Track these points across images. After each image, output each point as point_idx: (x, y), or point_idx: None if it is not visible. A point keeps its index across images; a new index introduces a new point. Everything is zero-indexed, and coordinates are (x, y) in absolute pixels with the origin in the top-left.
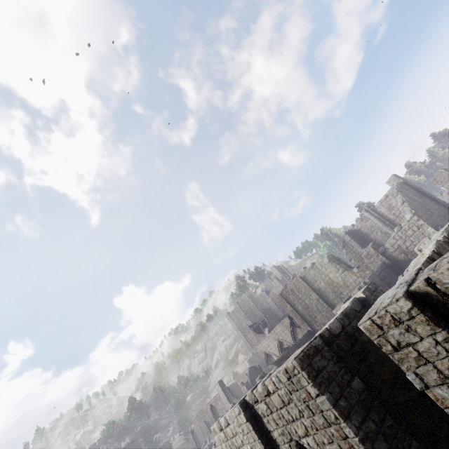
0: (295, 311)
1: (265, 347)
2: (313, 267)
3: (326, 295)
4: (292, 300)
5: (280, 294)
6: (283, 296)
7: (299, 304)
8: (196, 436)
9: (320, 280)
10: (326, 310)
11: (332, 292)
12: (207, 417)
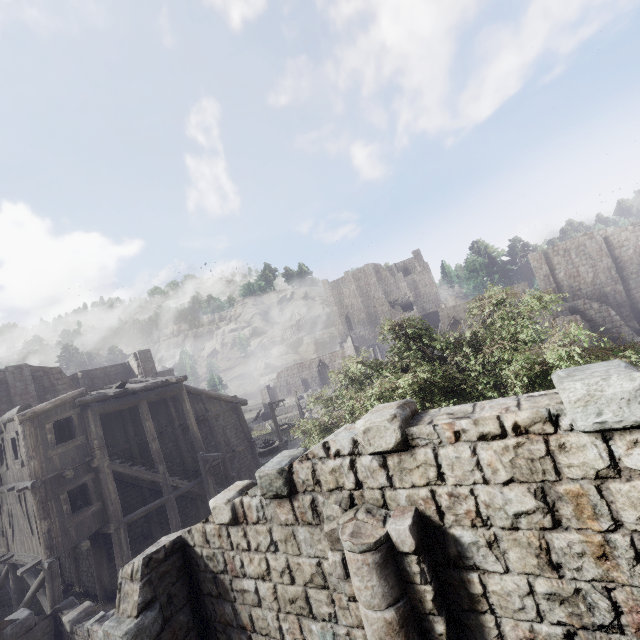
0: (551, 276)
1: (458, 312)
2: (633, 229)
3: (624, 267)
4: (555, 263)
5: (542, 251)
6: (543, 255)
7: (563, 270)
8: (275, 391)
9: (632, 247)
10: (612, 283)
11: (638, 265)
12: (306, 374)
